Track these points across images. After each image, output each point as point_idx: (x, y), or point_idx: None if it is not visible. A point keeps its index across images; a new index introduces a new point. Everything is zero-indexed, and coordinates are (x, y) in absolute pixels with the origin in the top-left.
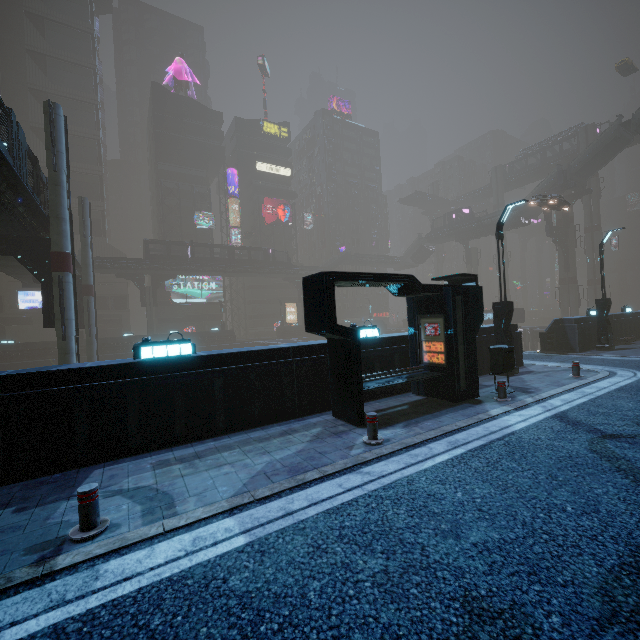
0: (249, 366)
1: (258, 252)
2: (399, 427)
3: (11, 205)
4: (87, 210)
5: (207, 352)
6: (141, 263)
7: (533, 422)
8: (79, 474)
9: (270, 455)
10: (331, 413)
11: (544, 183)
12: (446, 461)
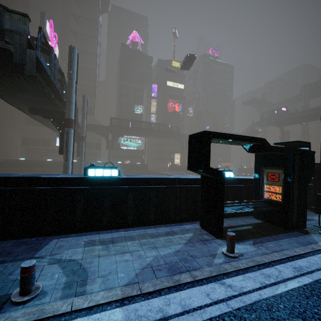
0: (150, 187)
1: (163, 126)
2: (248, 244)
3: (48, 93)
4: (86, 101)
5: (127, 175)
6: (108, 128)
7: None
8: (44, 240)
9: (157, 250)
10: (198, 223)
11: None
12: (298, 289)
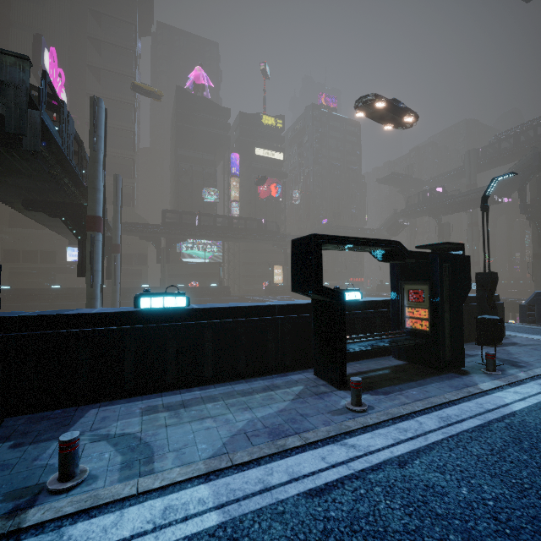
0: (237, 321)
1: (253, 222)
2: (382, 393)
3: (58, 176)
4: (120, 184)
5: (200, 305)
6: (159, 228)
7: (534, 402)
8: (76, 412)
9: (252, 412)
10: (312, 371)
11: (519, 164)
12: (440, 442)
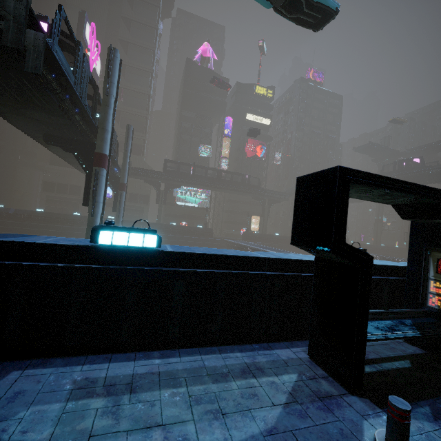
0: (217, 272)
1: (238, 176)
2: (424, 417)
3: (69, 112)
4: (131, 133)
5: (175, 247)
6: (160, 174)
7: None
8: None
9: (225, 425)
10: (303, 346)
11: None
12: None
